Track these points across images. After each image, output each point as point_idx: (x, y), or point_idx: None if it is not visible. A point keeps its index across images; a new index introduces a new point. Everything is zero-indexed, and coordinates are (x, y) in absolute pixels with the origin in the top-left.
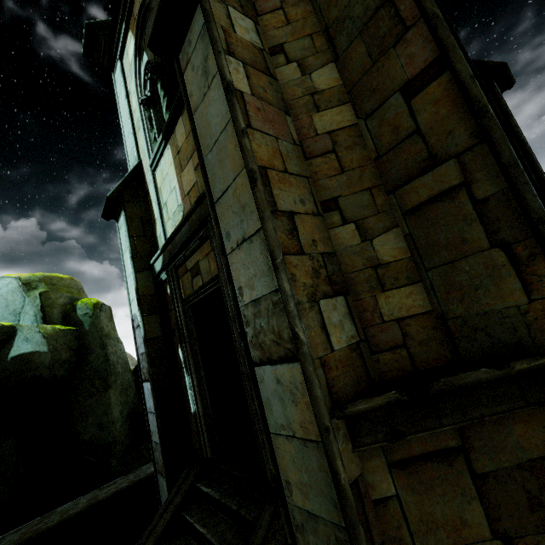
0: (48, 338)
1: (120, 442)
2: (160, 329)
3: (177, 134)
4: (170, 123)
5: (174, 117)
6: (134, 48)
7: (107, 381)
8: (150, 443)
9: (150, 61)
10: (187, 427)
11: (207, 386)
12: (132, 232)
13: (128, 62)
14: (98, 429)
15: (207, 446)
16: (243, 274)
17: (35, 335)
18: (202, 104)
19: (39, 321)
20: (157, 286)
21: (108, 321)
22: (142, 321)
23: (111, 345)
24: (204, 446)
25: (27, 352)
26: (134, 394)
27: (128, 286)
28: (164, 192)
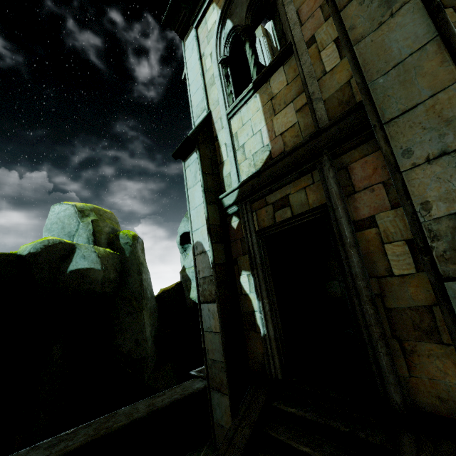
0: (101, 258)
1: (150, 359)
2: (224, 256)
3: (273, 83)
4: (267, 72)
5: (274, 67)
6: (220, 15)
7: (141, 304)
8: (205, 360)
9: (237, 26)
10: (245, 349)
11: (279, 311)
12: (204, 169)
13: (205, 30)
14: (134, 344)
15: (278, 368)
16: (436, 188)
17: (91, 254)
18: (374, 33)
19: (91, 243)
20: (221, 219)
21: (141, 252)
22: (211, 247)
23: (145, 273)
24: (274, 368)
25: (84, 268)
26: (157, 319)
27: (190, 217)
28: (242, 136)
